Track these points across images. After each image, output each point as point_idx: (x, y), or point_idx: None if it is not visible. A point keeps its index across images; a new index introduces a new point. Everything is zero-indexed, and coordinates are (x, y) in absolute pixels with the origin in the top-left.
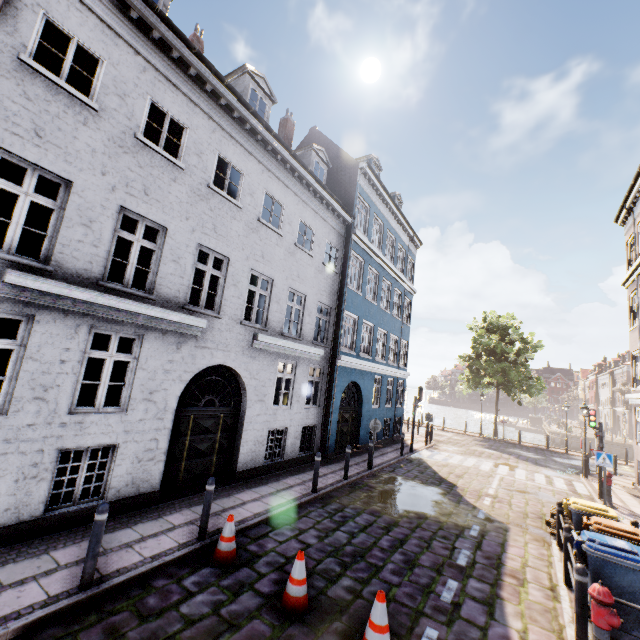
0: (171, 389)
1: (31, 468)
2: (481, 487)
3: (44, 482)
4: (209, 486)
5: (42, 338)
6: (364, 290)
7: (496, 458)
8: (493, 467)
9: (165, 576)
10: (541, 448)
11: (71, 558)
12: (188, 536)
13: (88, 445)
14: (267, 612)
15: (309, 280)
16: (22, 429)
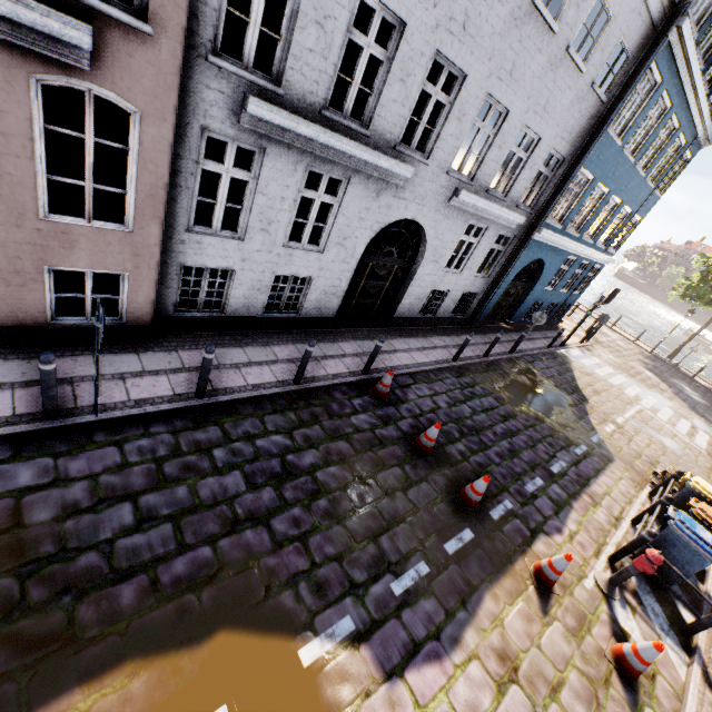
0: (361, 238)
1: (257, 283)
2: (612, 412)
3: (264, 294)
4: (379, 343)
5: (269, 173)
6: (628, 136)
7: (650, 386)
8: (639, 395)
9: (341, 392)
10: None
11: (284, 356)
12: (355, 367)
13: (293, 274)
14: (404, 444)
15: (556, 114)
16: (253, 253)
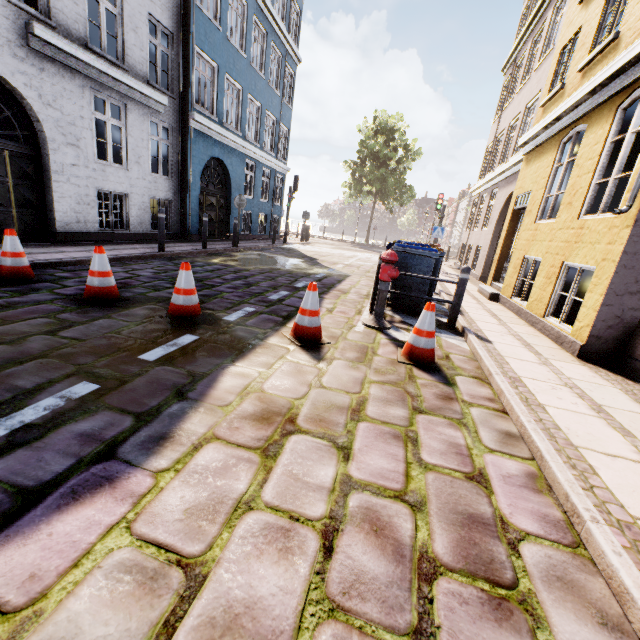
0: None
1: None
2: (339, 261)
3: None
4: None
5: None
6: (225, 24)
7: (361, 252)
8: (356, 255)
9: None
10: None
11: None
12: None
13: None
14: (63, 302)
15: None
16: None
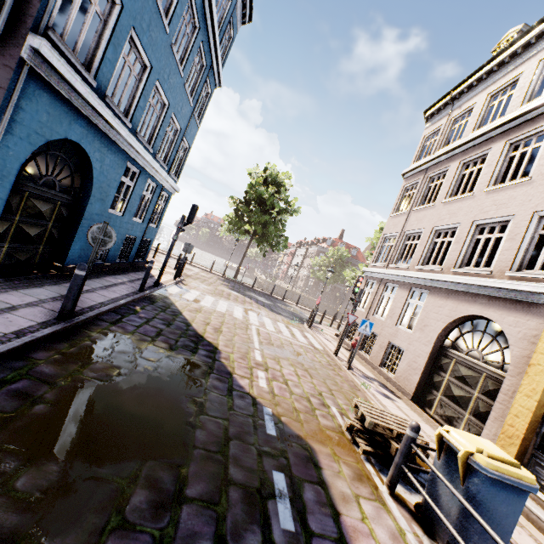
0: None
1: None
2: (246, 349)
3: None
4: None
5: None
6: None
7: (243, 302)
8: (245, 314)
9: None
10: (267, 294)
11: None
12: None
13: None
14: None
15: None
16: None
